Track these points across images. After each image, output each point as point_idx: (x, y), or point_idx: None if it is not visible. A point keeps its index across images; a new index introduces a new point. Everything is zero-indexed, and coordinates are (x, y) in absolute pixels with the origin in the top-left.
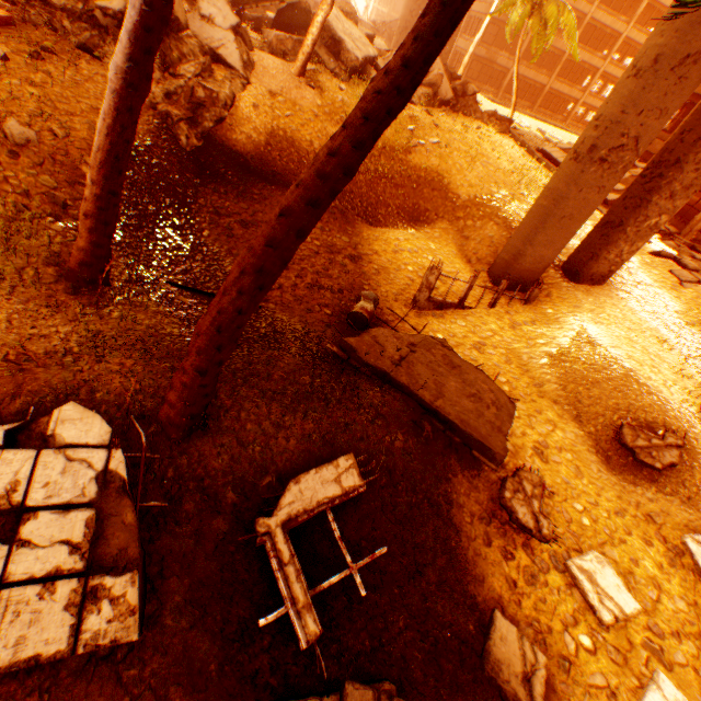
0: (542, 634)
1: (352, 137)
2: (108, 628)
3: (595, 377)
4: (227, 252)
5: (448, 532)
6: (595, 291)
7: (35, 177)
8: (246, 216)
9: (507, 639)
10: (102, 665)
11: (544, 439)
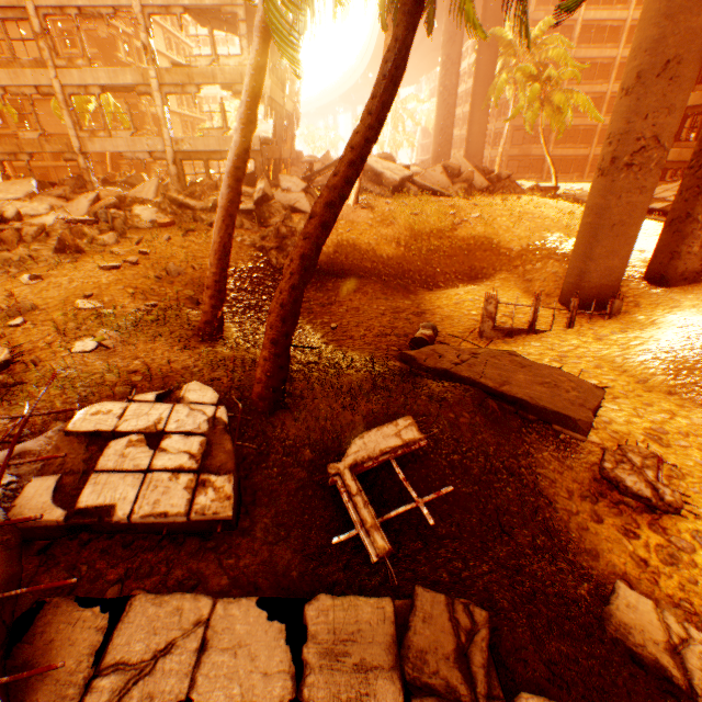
0: (699, 617)
1: (345, 161)
2: (212, 505)
3: None
4: (307, 321)
5: (538, 503)
6: (694, 289)
7: (182, 291)
8: (323, 300)
9: (637, 608)
10: (208, 552)
11: (660, 426)
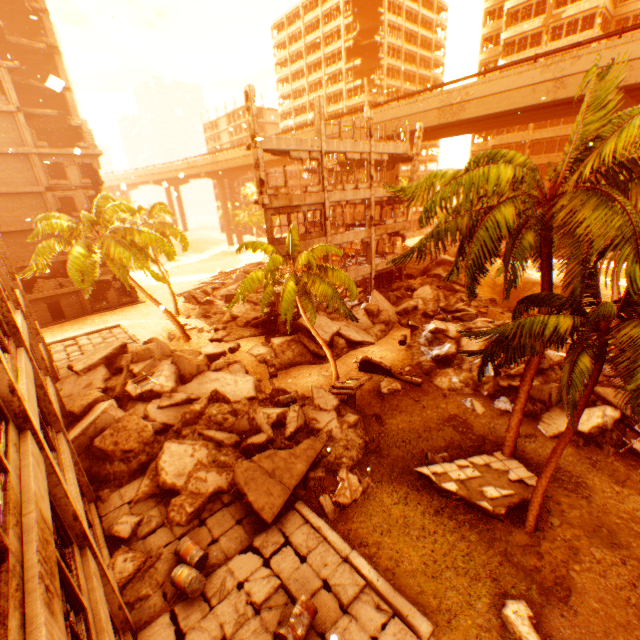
0: None
1: None
2: None
3: None
4: None
5: None
6: None
7: None
8: None
9: None
10: None
11: None
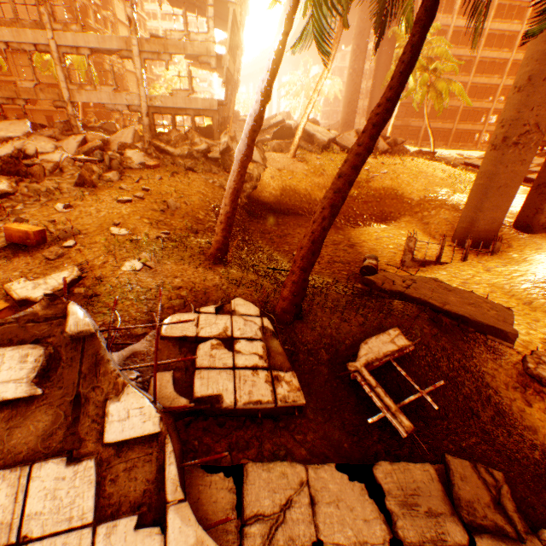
0: None
1: (368, 135)
2: (289, 394)
3: None
4: (273, 249)
5: (488, 392)
6: None
7: (182, 222)
8: (278, 232)
9: None
10: (282, 430)
11: None
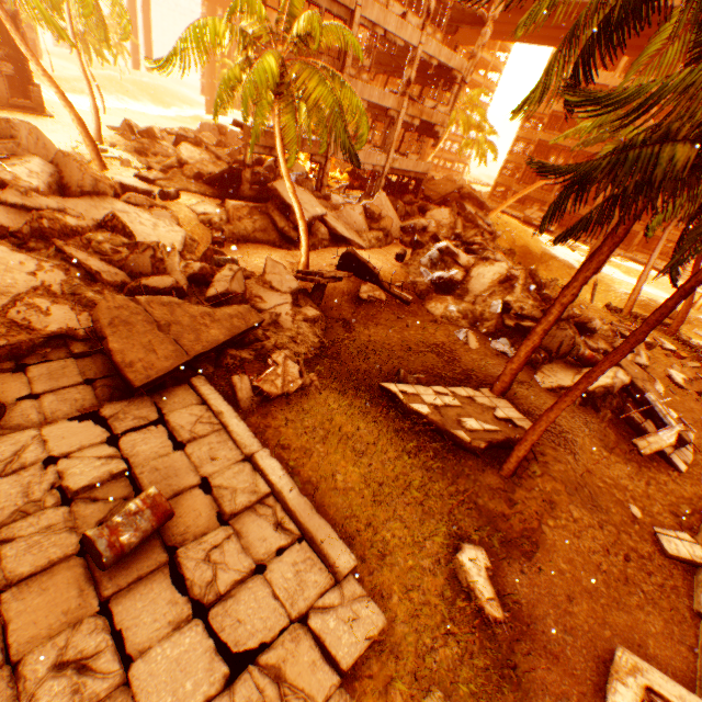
0: None
1: None
2: None
3: (644, 303)
4: None
5: None
6: (602, 276)
7: None
8: None
9: None
10: None
11: None
